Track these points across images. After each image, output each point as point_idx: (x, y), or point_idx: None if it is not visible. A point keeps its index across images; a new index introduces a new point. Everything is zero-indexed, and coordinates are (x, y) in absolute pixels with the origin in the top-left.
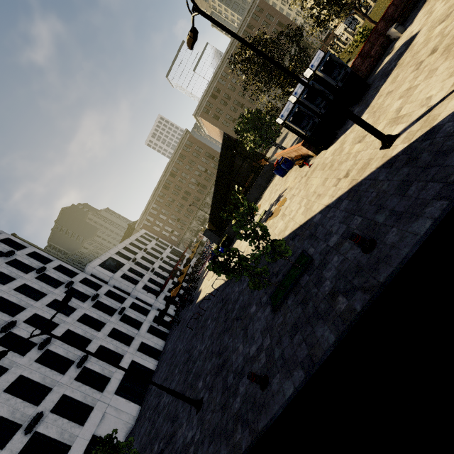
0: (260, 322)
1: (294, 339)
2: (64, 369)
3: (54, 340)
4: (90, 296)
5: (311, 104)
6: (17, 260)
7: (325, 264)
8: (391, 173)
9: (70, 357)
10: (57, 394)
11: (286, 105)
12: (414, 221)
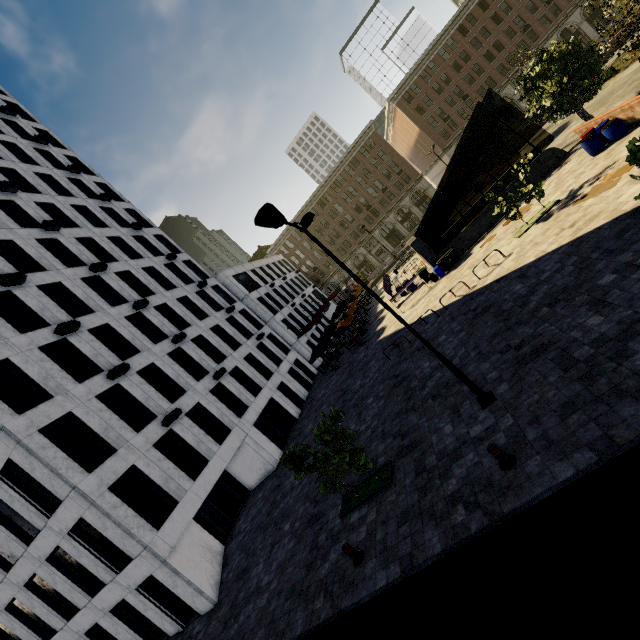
0: None
1: None
2: (197, 377)
3: (187, 341)
4: (223, 307)
5: None
6: (143, 238)
7: None
8: None
9: (204, 366)
10: (191, 399)
11: None
12: None
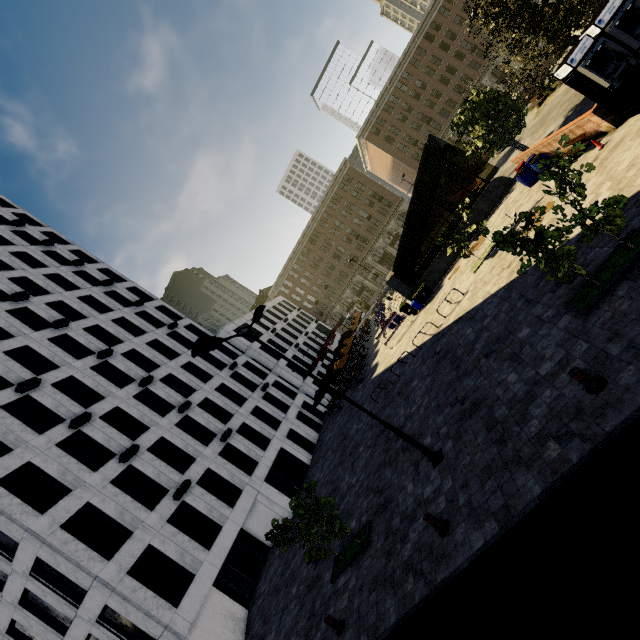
0: (551, 337)
1: None
2: (206, 442)
3: (193, 407)
4: (227, 364)
5: (626, 35)
6: (146, 313)
7: None
8: None
9: (212, 429)
10: (201, 466)
11: (582, 42)
12: None
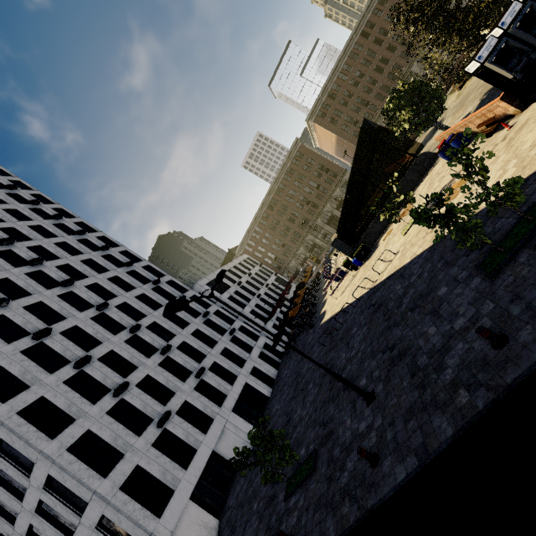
0: (464, 296)
1: None
2: (184, 378)
3: (173, 349)
4: (200, 313)
5: (526, 34)
6: (135, 271)
7: None
8: None
9: (188, 368)
10: (179, 398)
11: (487, 42)
12: None
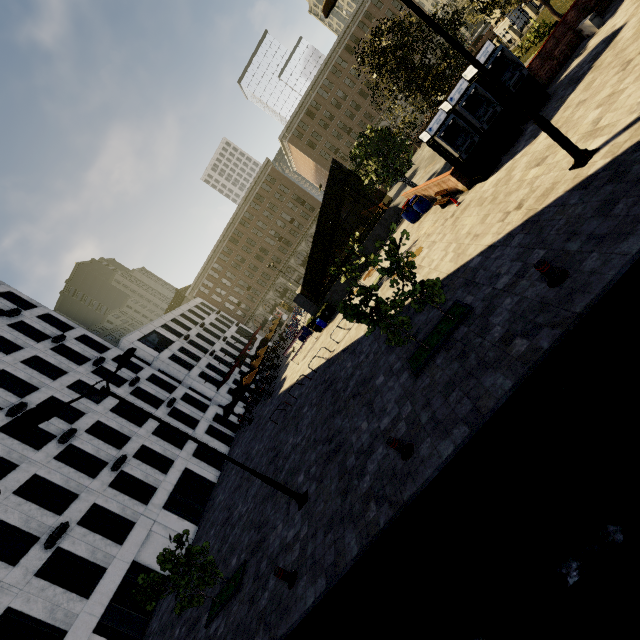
0: (394, 391)
1: (449, 397)
2: (94, 472)
3: (80, 434)
4: (127, 379)
5: (470, 116)
6: (24, 323)
7: (493, 310)
8: (588, 194)
9: (102, 457)
10: (85, 502)
11: (438, 114)
12: (623, 241)
